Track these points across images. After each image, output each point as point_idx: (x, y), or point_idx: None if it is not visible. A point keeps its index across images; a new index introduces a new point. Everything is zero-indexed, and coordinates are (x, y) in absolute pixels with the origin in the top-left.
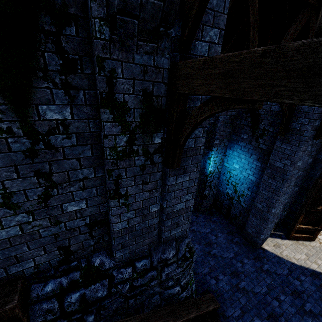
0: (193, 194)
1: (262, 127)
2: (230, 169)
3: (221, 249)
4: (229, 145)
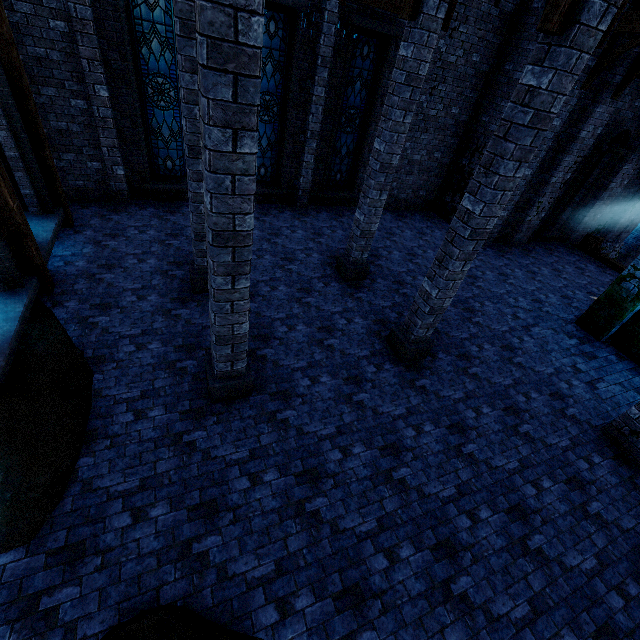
0: None
1: None
2: None
3: None
4: None
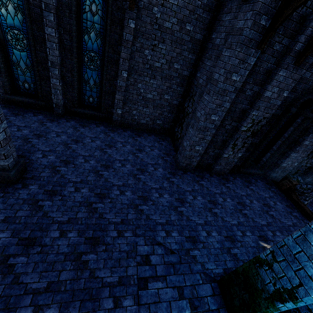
0: None
1: None
2: None
3: None
4: None
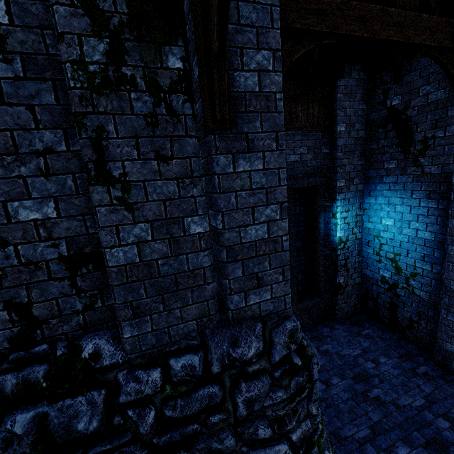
0: (282, 207)
1: (420, 136)
2: (378, 231)
3: (391, 388)
4: (366, 189)
